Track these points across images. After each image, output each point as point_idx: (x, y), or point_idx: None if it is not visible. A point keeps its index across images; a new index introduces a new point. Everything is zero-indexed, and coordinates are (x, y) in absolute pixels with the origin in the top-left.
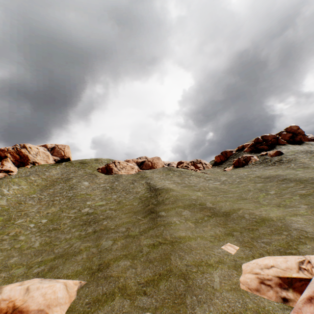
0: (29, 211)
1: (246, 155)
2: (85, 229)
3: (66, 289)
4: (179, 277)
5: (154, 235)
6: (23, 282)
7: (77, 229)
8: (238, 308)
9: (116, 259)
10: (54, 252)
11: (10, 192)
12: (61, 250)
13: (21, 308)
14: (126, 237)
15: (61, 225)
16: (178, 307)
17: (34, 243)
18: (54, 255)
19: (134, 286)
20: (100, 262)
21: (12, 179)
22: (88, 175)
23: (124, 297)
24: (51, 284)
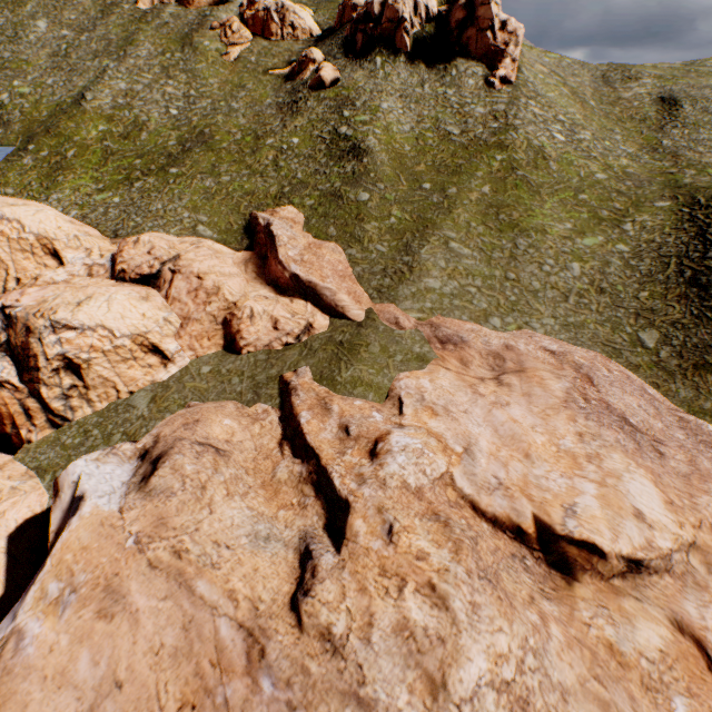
0: None
1: (308, 54)
2: None
3: None
4: None
5: None
6: None
7: None
8: None
9: None
10: None
11: None
12: None
13: None
14: None
15: None
16: None
17: None
18: None
19: None
20: None
21: None
22: None
23: None
24: None
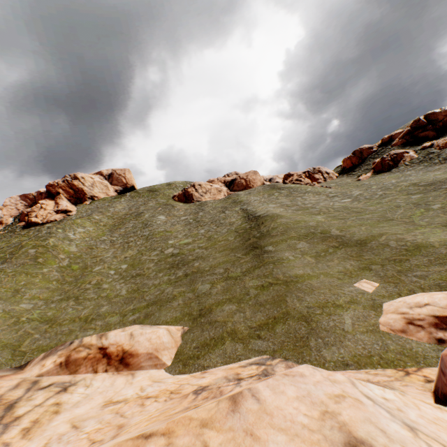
0: (104, 257)
1: (395, 152)
2: (173, 273)
3: (170, 334)
4: (299, 320)
5: (262, 275)
6: (124, 329)
7: (164, 273)
8: (376, 350)
9: (218, 303)
10: (145, 299)
11: (77, 236)
12: (152, 297)
13: (130, 352)
14: (226, 279)
15: (144, 271)
16: (301, 350)
17: (120, 291)
18: (146, 303)
19: (245, 330)
20: (201, 308)
21: (74, 220)
22: (162, 206)
23: (235, 341)
24: (154, 330)
